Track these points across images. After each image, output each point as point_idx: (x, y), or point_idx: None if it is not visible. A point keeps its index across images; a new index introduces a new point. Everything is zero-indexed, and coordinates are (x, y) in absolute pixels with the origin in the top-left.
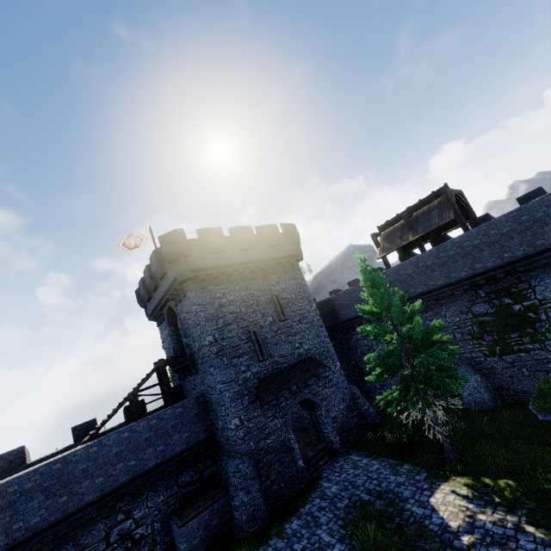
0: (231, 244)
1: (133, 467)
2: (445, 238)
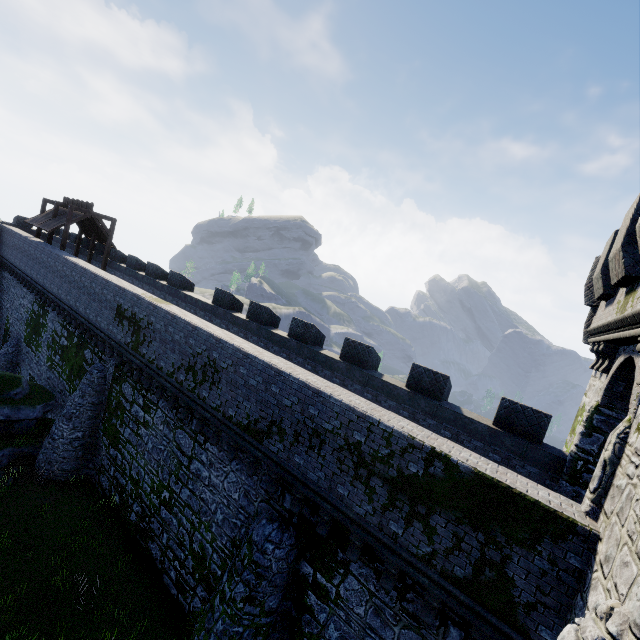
0: None
1: None
2: (102, 247)
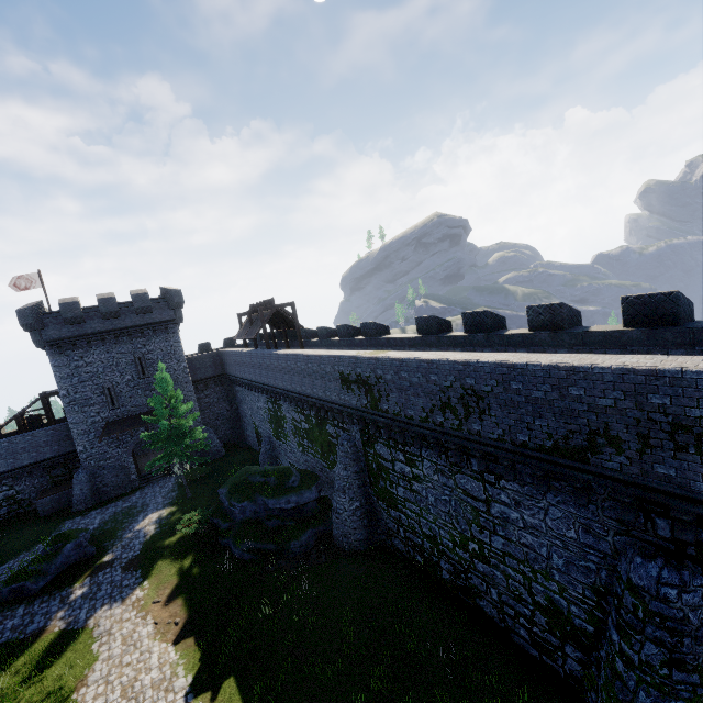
0: (92, 314)
1: (12, 463)
2: (292, 333)
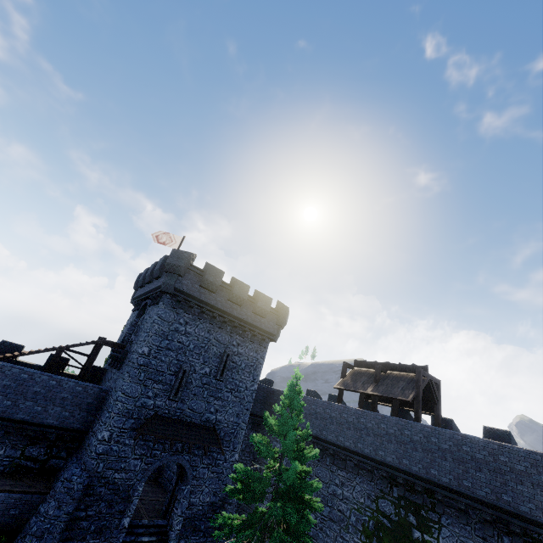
0: (223, 289)
1: (5, 407)
2: (406, 413)
